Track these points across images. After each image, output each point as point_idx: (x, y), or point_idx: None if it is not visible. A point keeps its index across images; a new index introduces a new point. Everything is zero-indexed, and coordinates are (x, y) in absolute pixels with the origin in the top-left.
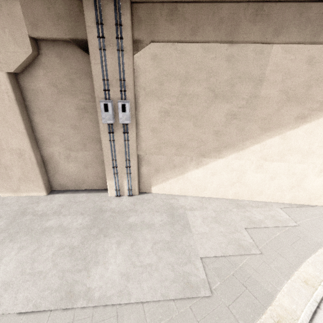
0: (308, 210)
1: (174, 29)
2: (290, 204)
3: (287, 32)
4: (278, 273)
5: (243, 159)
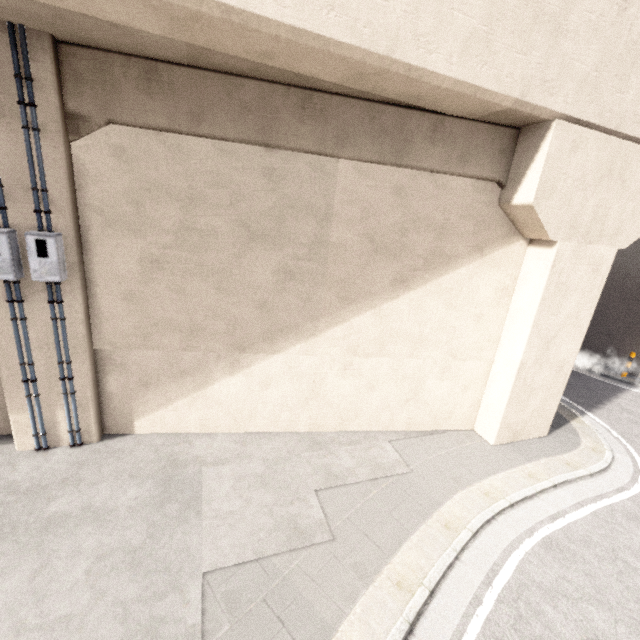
0: (433, 440)
1: (156, 107)
2: (408, 432)
3: (356, 142)
4: (354, 577)
5: (316, 353)
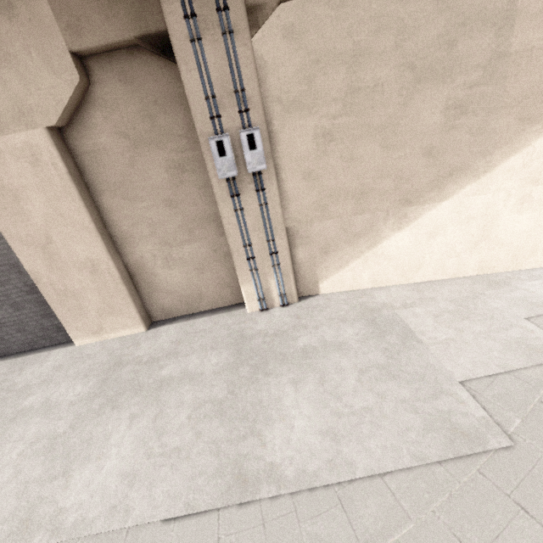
0: None
1: None
2: None
3: None
4: None
5: (488, 191)
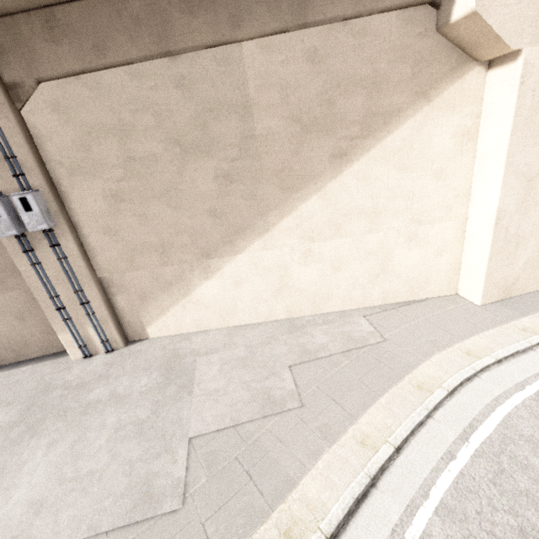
0: (410, 309)
1: (66, 52)
2: (384, 306)
3: (251, 16)
4: (319, 437)
5: (274, 247)
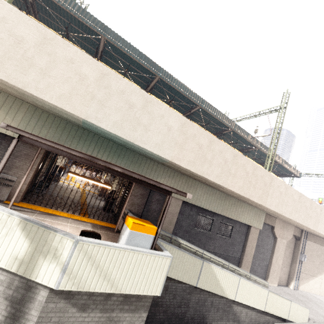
0: None
1: (313, 239)
2: None
3: None
4: None
5: (321, 278)
